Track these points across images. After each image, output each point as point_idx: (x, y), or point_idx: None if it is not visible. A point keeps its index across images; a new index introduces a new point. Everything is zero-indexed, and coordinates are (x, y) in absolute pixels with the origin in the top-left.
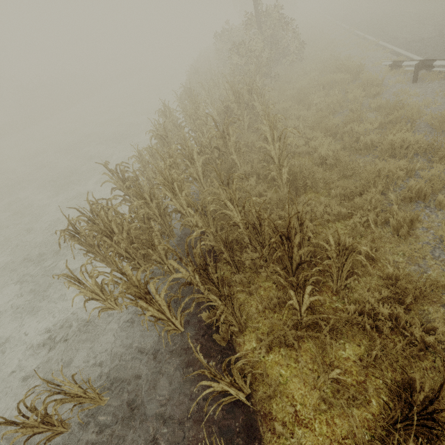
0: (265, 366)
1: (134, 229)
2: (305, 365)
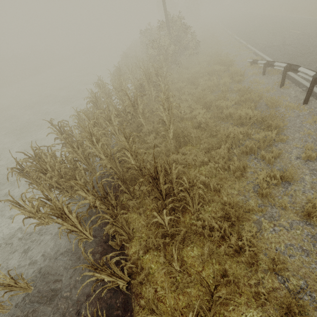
0: (140, 262)
1: (64, 168)
2: (164, 261)
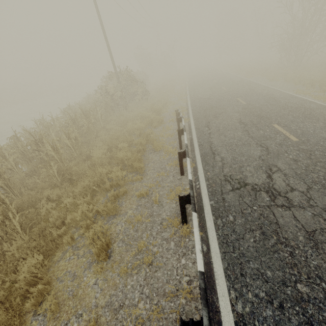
0: None
1: None
2: None
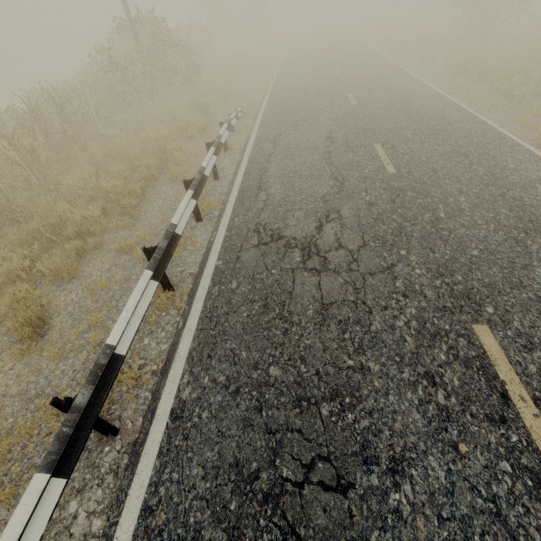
0: None
1: None
2: None
